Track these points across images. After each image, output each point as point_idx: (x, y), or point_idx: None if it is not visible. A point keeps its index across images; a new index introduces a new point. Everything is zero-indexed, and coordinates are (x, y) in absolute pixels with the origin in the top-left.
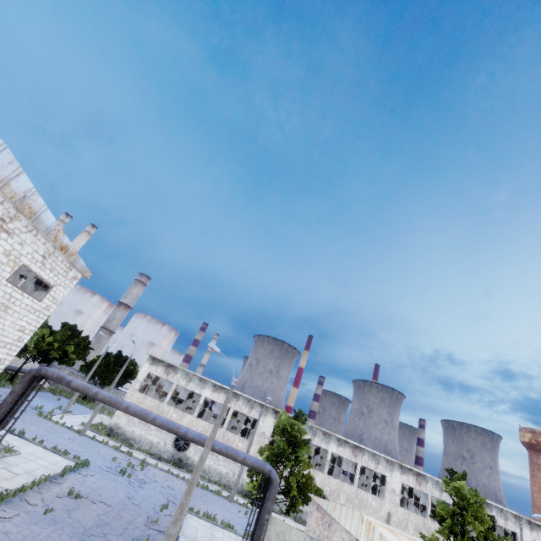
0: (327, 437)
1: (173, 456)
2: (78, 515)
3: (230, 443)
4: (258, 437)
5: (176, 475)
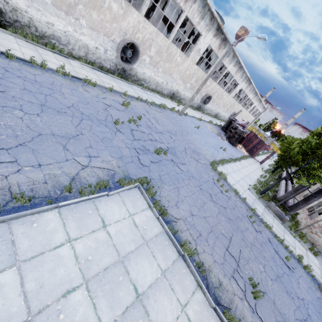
0: (233, 59)
1: (116, 66)
2: (285, 312)
3: (171, 57)
4: (194, 54)
5: (142, 100)
